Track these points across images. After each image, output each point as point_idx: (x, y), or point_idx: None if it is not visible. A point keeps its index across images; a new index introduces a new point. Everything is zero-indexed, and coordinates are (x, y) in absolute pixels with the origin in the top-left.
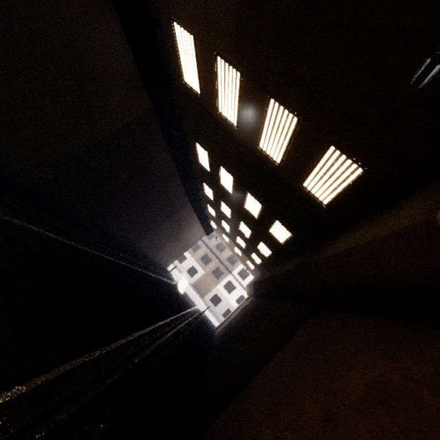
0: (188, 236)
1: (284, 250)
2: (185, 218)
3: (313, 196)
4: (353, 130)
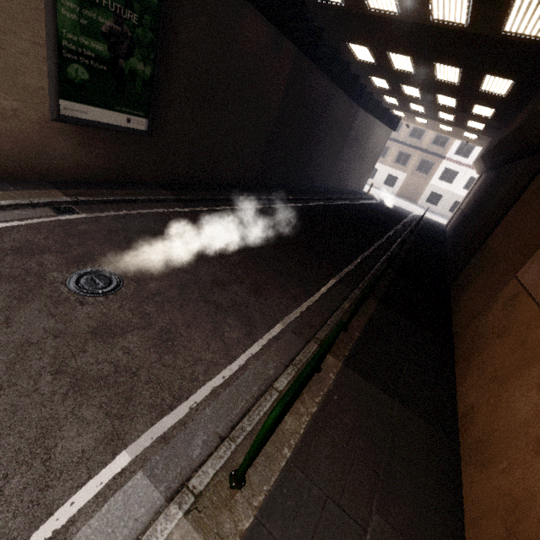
0: (372, 145)
1: (512, 100)
2: (362, 127)
3: (522, 36)
4: None
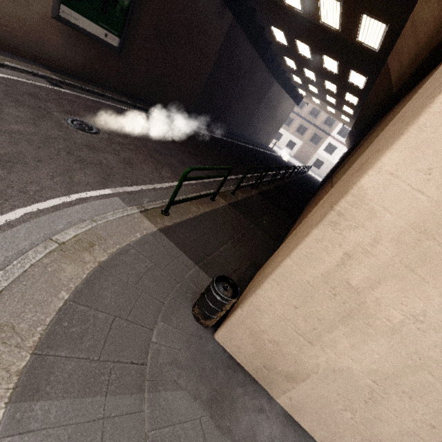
0: (280, 112)
1: (366, 93)
2: (274, 96)
3: (367, 46)
4: (371, 4)
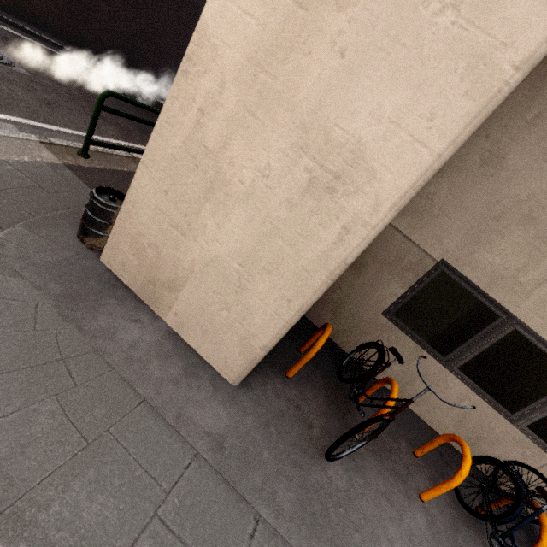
0: None
1: None
2: None
3: None
4: None
